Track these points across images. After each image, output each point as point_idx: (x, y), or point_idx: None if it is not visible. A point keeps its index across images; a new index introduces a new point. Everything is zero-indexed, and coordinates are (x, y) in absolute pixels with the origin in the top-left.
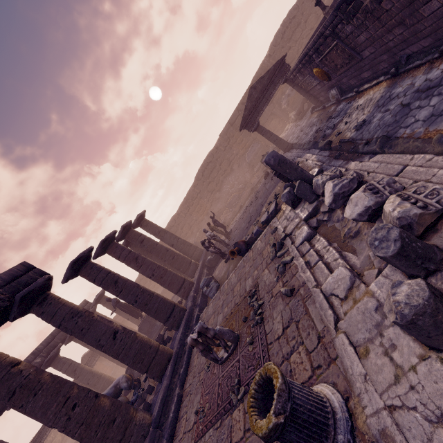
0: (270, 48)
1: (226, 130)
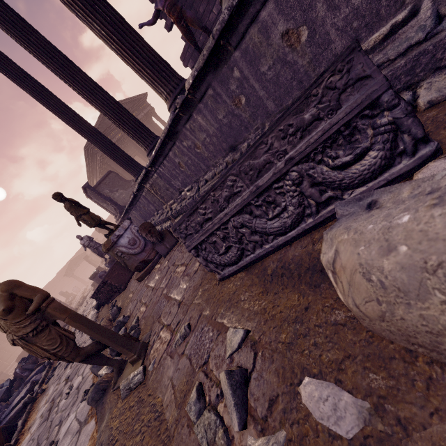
0: (91, 236)
1: (62, 270)
